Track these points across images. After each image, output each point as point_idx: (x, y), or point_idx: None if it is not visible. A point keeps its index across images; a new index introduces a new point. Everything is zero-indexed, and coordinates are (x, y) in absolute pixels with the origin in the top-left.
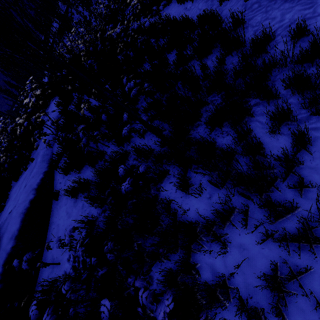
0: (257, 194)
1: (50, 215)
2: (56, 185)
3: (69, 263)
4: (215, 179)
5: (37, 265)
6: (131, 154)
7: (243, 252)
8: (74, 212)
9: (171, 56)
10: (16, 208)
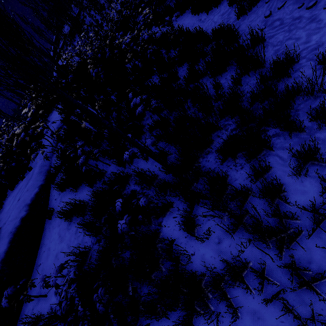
0: (275, 248)
1: (42, 235)
2: (51, 201)
3: (56, 298)
4: (225, 220)
5: (20, 298)
6: (132, 177)
7: (258, 322)
8: (67, 237)
9: (182, 69)
10: (6, 226)
